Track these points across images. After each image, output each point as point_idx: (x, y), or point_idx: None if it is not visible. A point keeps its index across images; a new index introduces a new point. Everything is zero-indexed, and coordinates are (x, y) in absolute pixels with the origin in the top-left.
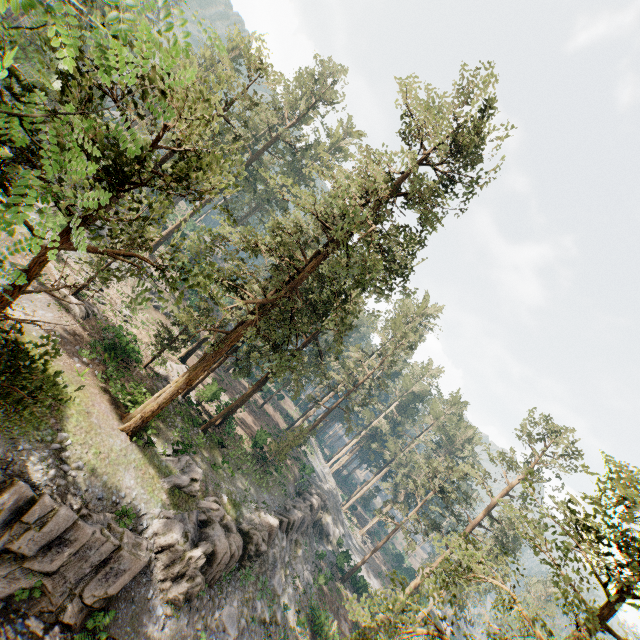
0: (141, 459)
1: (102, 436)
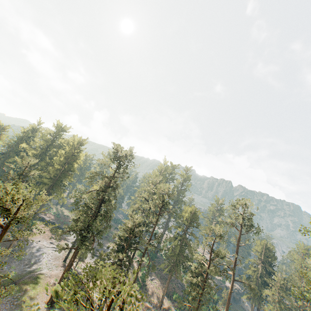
0: None
1: (35, 301)
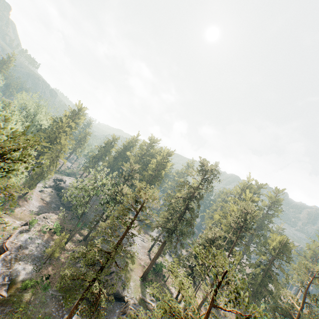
0: (139, 285)
1: (133, 273)
